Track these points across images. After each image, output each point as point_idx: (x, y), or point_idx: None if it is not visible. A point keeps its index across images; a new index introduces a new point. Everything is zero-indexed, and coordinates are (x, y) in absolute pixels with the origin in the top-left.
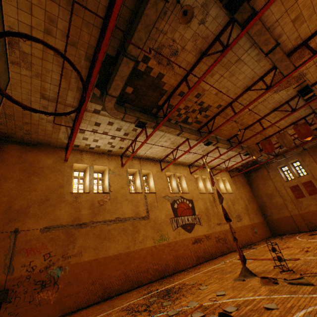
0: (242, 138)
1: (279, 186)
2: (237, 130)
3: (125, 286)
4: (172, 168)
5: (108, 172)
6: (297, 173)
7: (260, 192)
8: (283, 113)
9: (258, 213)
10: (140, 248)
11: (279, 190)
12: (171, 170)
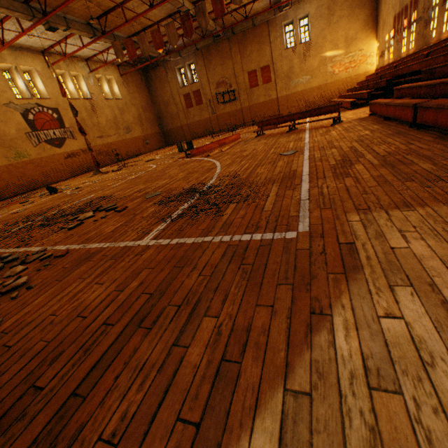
0: (112, 24)
1: (175, 93)
2: (96, 12)
3: None
4: (9, 55)
5: None
6: (192, 79)
7: (158, 99)
8: (150, 1)
9: (155, 124)
10: None
11: (175, 99)
12: (9, 60)
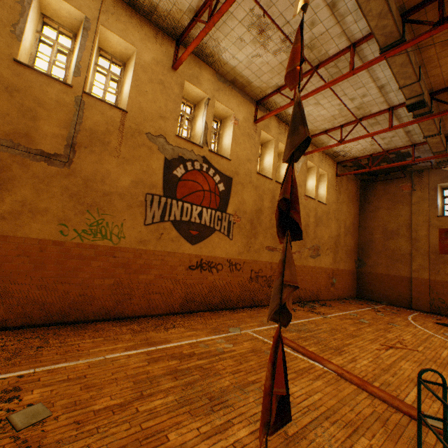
0: (444, 32)
1: (420, 222)
2: None
3: None
4: (210, 82)
5: None
6: None
7: (374, 222)
8: None
9: (351, 256)
10: None
11: (413, 229)
12: (204, 86)
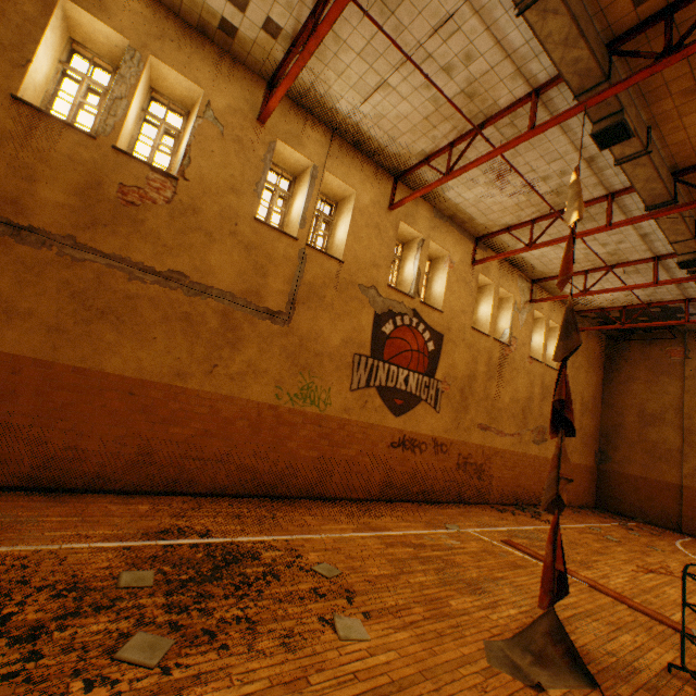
0: None
1: (695, 405)
2: None
3: (126, 476)
4: (426, 219)
5: (198, 109)
6: None
7: (626, 399)
8: None
9: (590, 445)
10: (224, 395)
11: (686, 415)
12: (420, 224)
